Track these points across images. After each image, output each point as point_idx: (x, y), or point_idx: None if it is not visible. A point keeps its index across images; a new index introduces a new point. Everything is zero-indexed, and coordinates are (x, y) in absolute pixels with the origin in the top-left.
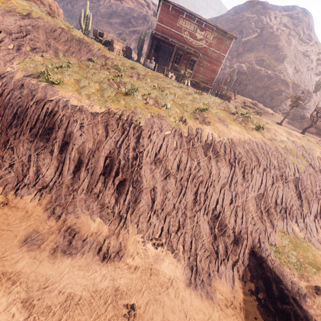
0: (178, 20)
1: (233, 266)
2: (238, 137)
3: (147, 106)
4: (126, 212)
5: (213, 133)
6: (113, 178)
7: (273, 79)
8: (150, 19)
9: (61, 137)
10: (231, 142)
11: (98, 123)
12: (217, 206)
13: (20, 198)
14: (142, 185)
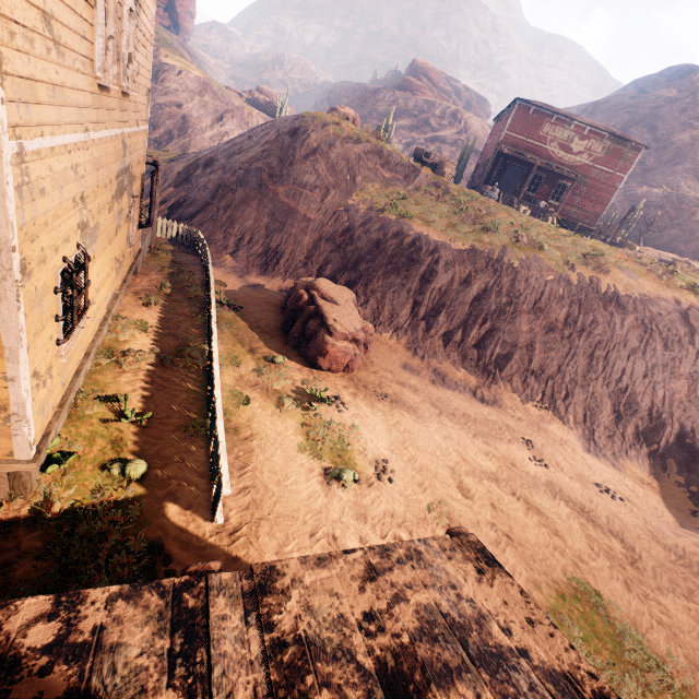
0: (541, 127)
1: (649, 455)
2: (656, 295)
3: (517, 245)
4: (494, 368)
5: (615, 284)
6: (479, 326)
7: None
8: (463, 117)
9: (423, 274)
10: (644, 299)
11: (464, 261)
12: (623, 377)
13: (379, 335)
14: (515, 338)
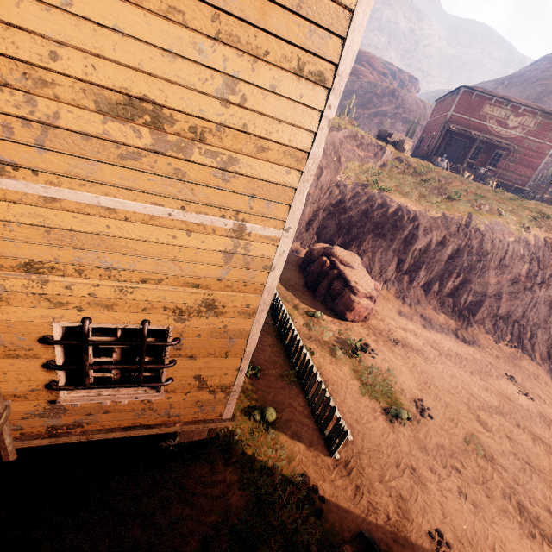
0: (482, 108)
1: None
2: None
3: (479, 212)
4: (468, 313)
5: None
6: (453, 279)
7: None
8: (400, 94)
9: (405, 237)
10: None
11: (439, 227)
12: None
13: None
14: (485, 289)
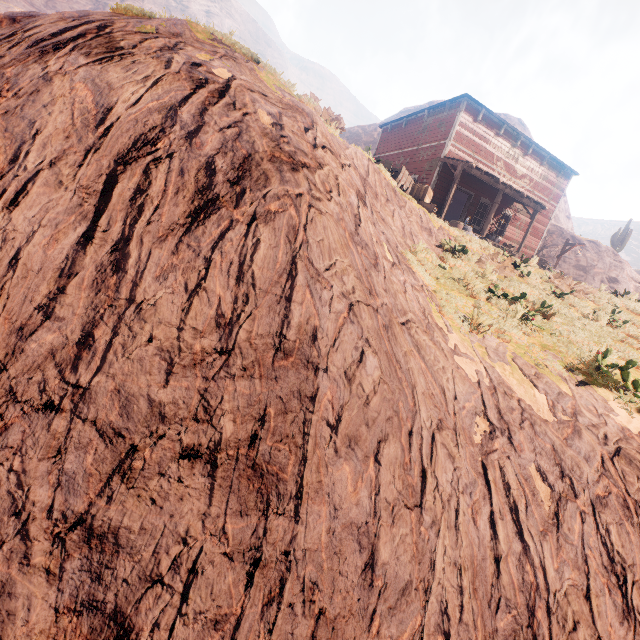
0: (489, 139)
1: None
2: None
3: None
4: None
5: None
6: None
7: (555, 235)
8: None
9: None
10: None
11: None
12: None
13: None
14: None
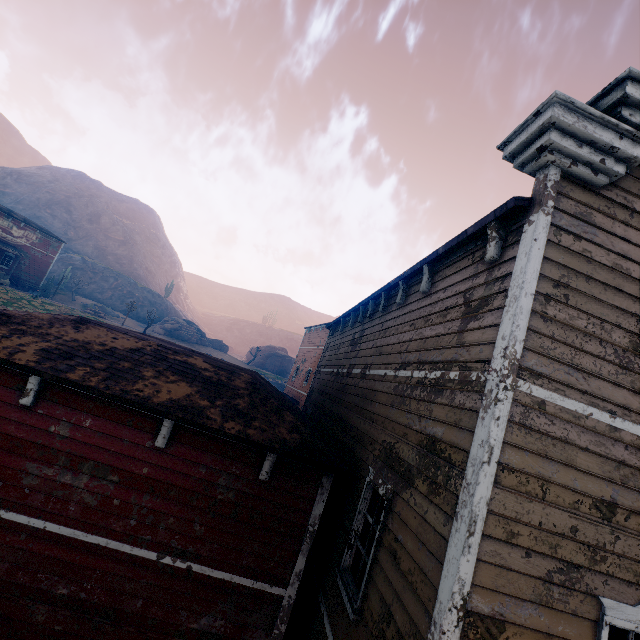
0: None
1: None
2: None
3: None
4: None
5: None
6: None
7: (120, 281)
8: None
9: None
10: None
11: None
12: None
13: None
14: None
